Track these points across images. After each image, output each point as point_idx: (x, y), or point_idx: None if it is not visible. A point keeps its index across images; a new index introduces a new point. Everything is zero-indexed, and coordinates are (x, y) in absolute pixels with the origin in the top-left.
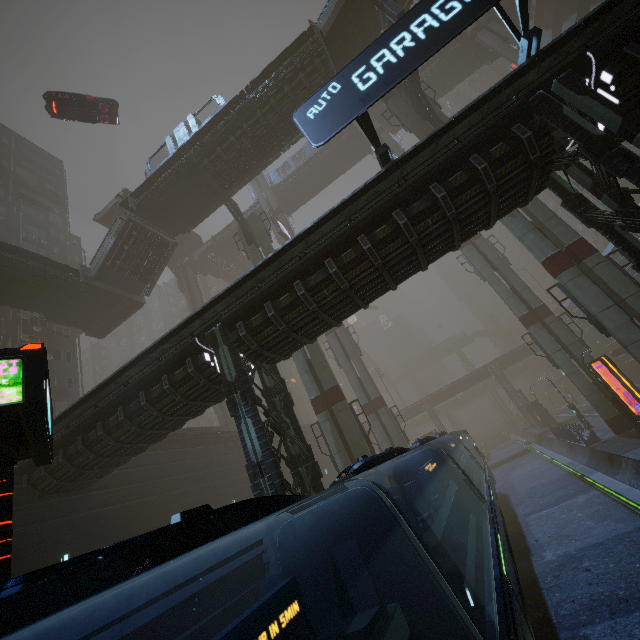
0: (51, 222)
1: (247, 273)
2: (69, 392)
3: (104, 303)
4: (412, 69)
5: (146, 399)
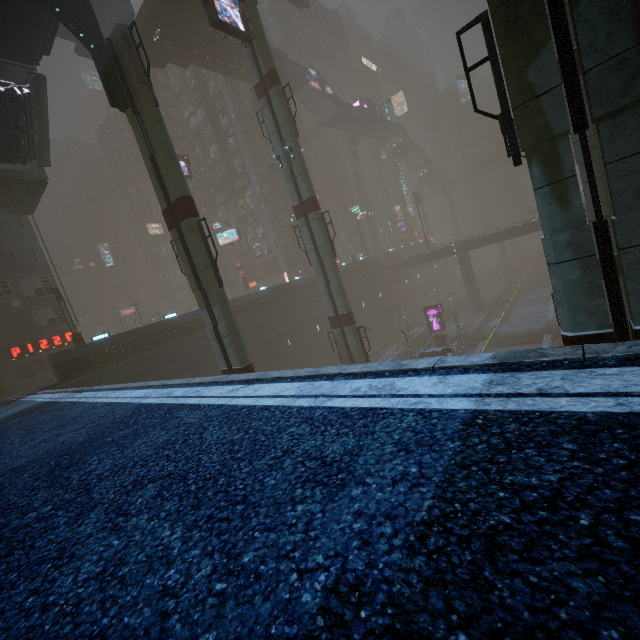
0: None
1: None
2: (34, 267)
3: None
4: None
5: None
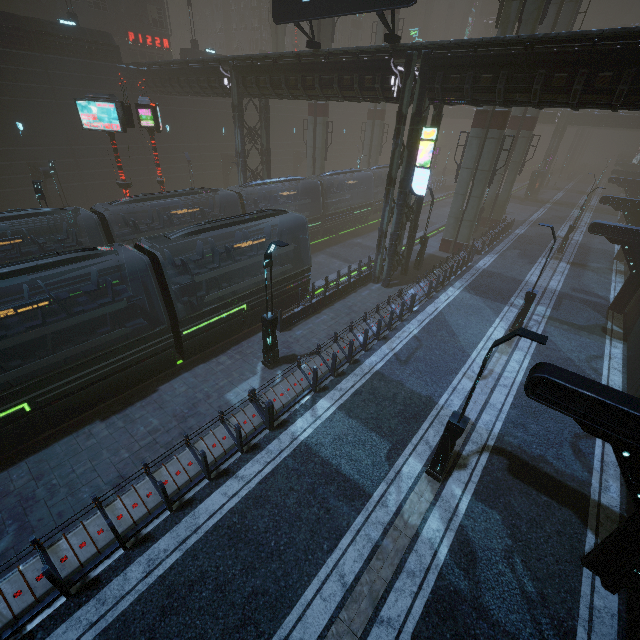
0: None
1: (243, 56)
2: None
3: None
4: (323, 17)
5: (197, 84)
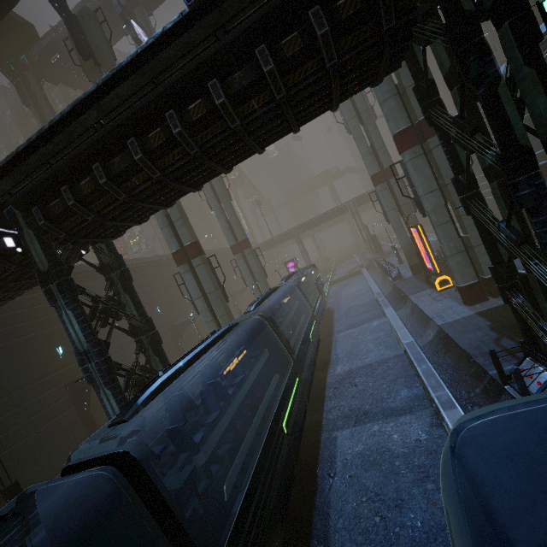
0: None
1: (20, 148)
2: None
3: None
4: None
5: None
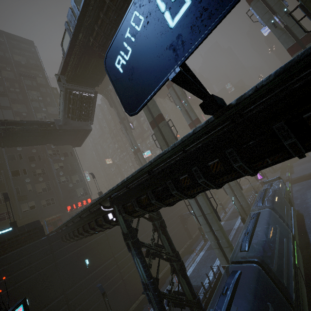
0: (40, 84)
1: (114, 188)
2: (76, 170)
3: (73, 133)
4: None
5: (90, 228)
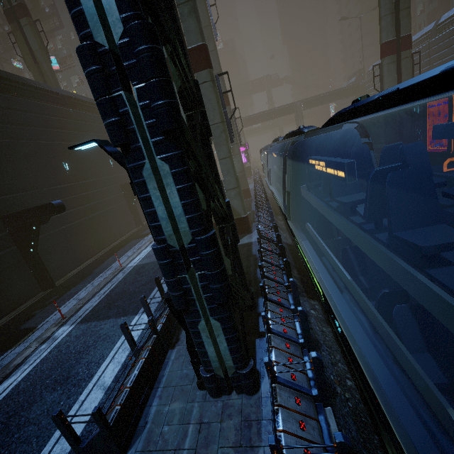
0: None
1: None
2: None
3: None
4: None
5: None
